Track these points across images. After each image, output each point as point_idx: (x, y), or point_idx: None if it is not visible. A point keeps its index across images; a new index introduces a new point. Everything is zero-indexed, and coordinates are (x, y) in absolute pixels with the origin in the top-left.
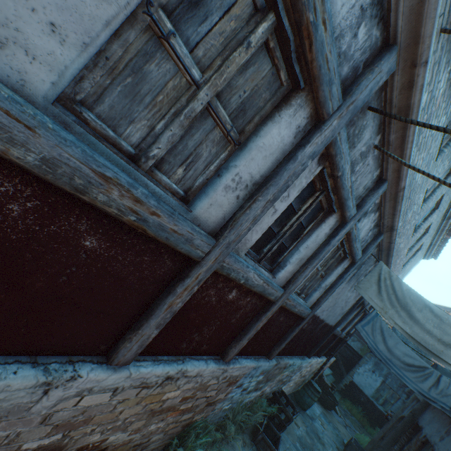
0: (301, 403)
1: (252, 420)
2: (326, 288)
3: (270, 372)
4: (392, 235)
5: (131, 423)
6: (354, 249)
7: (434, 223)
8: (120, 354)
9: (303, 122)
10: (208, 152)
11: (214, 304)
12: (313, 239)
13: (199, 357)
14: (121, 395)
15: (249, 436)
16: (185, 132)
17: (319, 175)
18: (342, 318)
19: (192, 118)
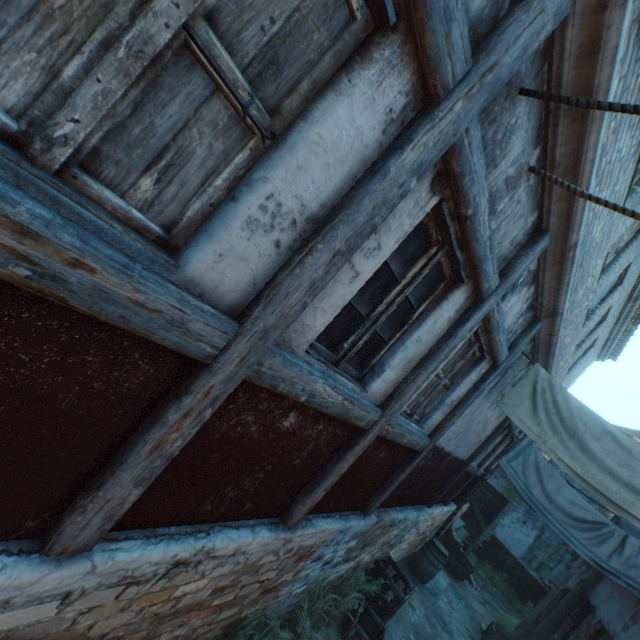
0: (418, 572)
1: (341, 606)
2: (453, 405)
3: (368, 534)
4: (555, 323)
5: (118, 639)
6: (495, 345)
7: (614, 307)
8: (65, 535)
9: (399, 103)
10: (207, 148)
11: (256, 437)
12: (429, 327)
13: (239, 523)
14: (83, 602)
15: (337, 630)
16: (144, 95)
17: (435, 215)
18: (478, 448)
19: (149, 57)
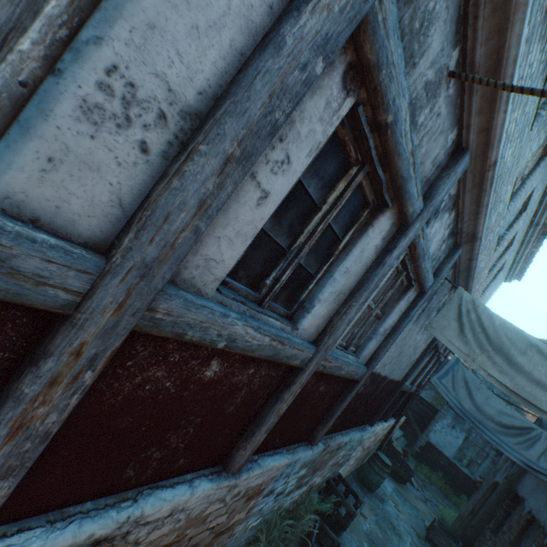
0: (367, 483)
1: (298, 530)
2: (386, 334)
3: (316, 460)
4: (474, 248)
5: None
6: (422, 272)
7: (519, 233)
8: None
9: None
10: None
11: (174, 392)
12: (356, 256)
13: (175, 480)
14: None
15: None
16: None
17: (352, 126)
18: (410, 369)
19: None
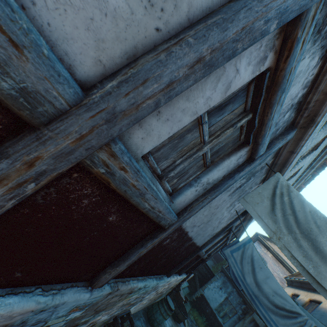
0: (152, 320)
1: None
2: (207, 189)
3: (99, 303)
4: (304, 137)
5: None
6: (268, 122)
7: (302, 168)
8: None
9: None
10: None
11: None
12: None
13: None
14: None
15: None
16: None
17: None
18: (210, 239)
19: None
